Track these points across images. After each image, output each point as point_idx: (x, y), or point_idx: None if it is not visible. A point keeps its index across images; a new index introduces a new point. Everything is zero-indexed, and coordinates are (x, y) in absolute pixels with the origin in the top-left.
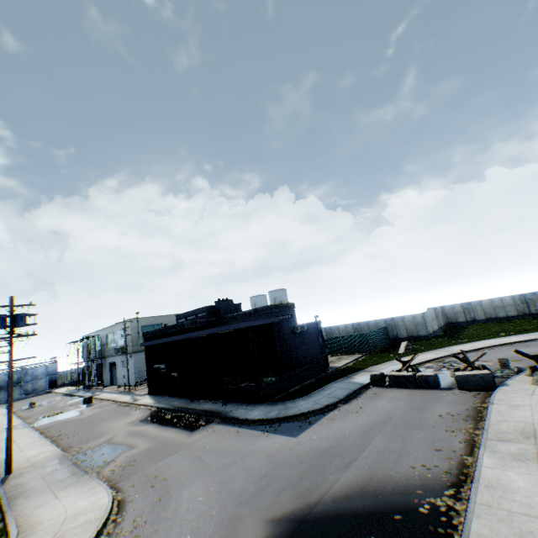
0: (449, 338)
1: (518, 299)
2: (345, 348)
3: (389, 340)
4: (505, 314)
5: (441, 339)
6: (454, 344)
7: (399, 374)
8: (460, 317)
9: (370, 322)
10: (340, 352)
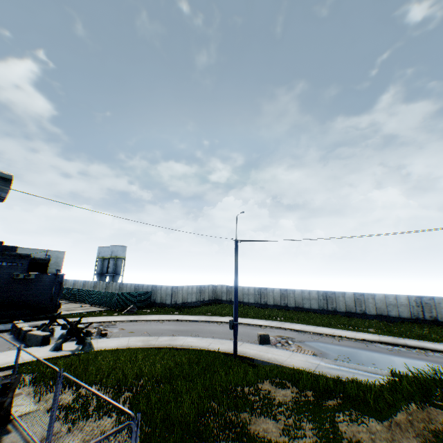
0: (177, 309)
1: (257, 291)
2: (103, 302)
3: (150, 302)
4: (248, 301)
5: (170, 309)
6: (165, 314)
7: (19, 325)
8: (224, 296)
9: (144, 285)
10: (99, 304)
